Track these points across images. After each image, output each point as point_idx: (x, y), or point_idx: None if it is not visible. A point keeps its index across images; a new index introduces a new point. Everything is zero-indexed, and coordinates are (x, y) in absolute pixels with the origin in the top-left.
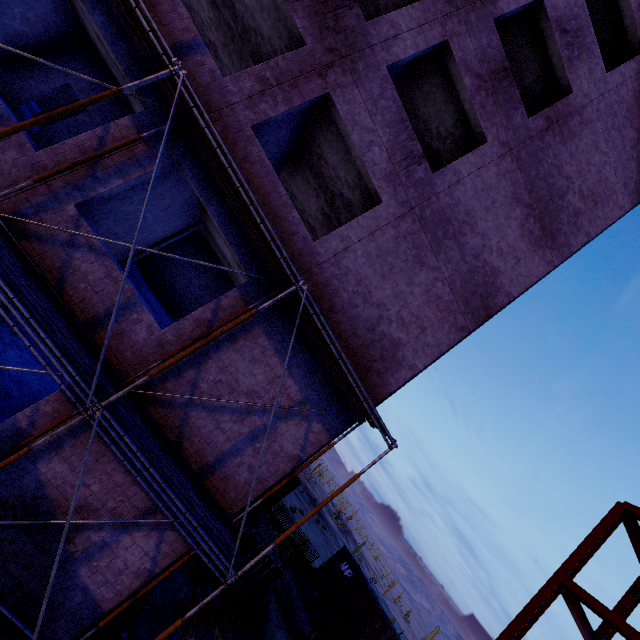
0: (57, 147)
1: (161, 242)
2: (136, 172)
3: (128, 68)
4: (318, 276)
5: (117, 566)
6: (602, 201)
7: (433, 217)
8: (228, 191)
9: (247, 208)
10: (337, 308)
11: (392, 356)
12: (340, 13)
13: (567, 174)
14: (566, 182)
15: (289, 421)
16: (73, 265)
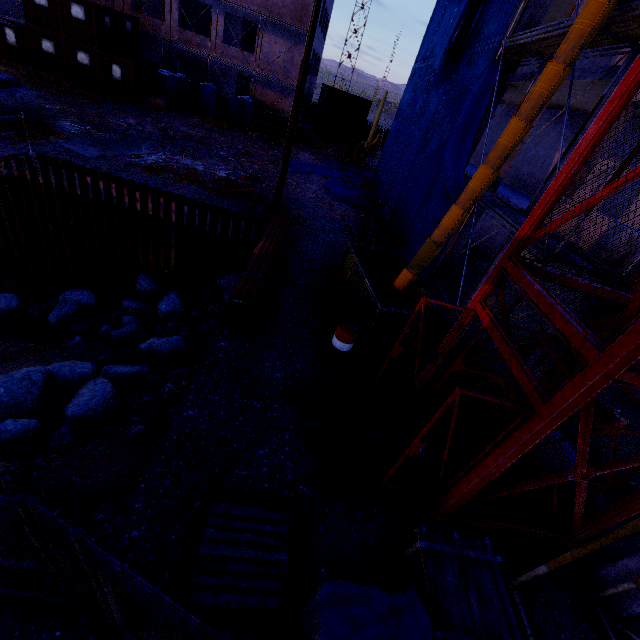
0: (211, 34)
1: (242, 42)
2: (223, 24)
3: (203, 1)
4: (270, 4)
5: (287, 112)
6: None
7: None
8: (237, 7)
9: (243, 7)
10: (281, 8)
11: (305, 6)
12: None
13: None
14: None
15: (294, 52)
16: (232, 56)
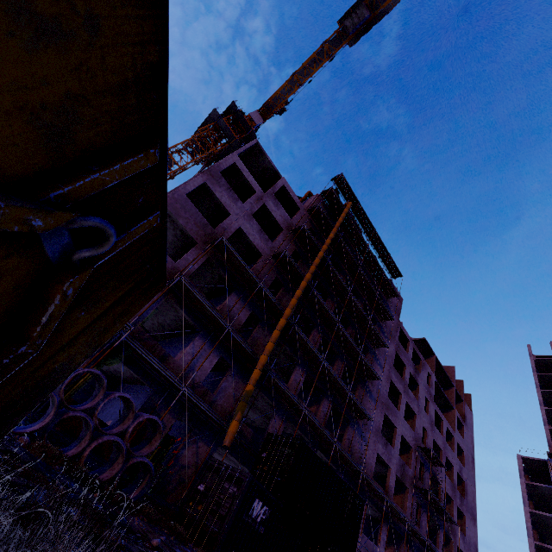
0: None
1: None
2: None
3: None
4: None
5: None
6: (474, 496)
7: (468, 545)
8: None
9: None
10: None
11: None
12: (452, 526)
13: (470, 500)
14: (471, 502)
15: None
16: None
